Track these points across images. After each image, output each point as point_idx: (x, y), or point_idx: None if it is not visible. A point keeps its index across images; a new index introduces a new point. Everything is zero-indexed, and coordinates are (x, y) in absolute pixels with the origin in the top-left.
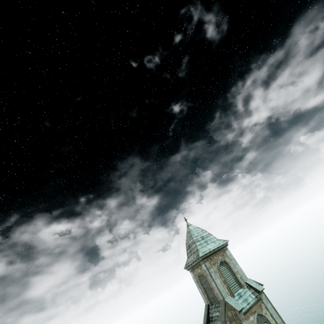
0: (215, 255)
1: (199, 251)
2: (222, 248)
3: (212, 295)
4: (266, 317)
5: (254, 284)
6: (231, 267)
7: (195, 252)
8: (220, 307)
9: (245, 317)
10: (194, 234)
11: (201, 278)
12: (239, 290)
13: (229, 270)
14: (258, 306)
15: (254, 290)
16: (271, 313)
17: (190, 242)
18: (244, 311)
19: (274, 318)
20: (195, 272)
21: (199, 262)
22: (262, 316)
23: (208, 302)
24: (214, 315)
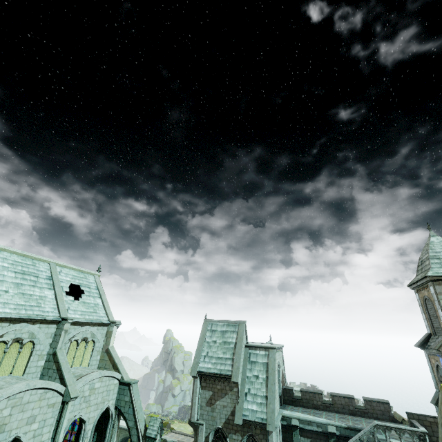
0: None
1: (431, 270)
2: None
3: (437, 325)
4: None
5: None
6: None
7: (426, 270)
8: (440, 337)
9: None
10: (433, 249)
11: (427, 303)
12: None
13: None
14: None
15: None
16: None
17: (423, 257)
18: None
19: None
20: (421, 294)
21: (427, 283)
22: None
23: (431, 331)
24: (432, 344)
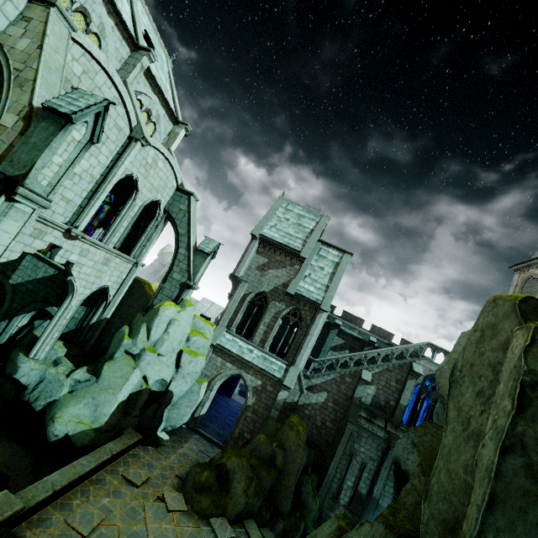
0: None
1: None
2: None
3: None
4: None
5: None
6: None
7: None
8: None
9: None
10: None
11: (529, 282)
12: None
13: None
14: None
15: None
16: None
17: None
18: None
19: None
20: (526, 274)
21: None
22: None
23: None
24: None
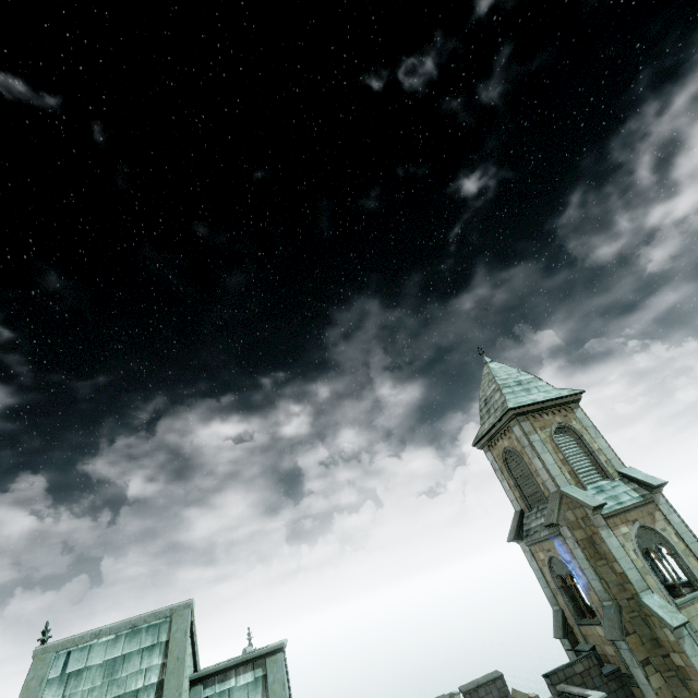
0: (547, 414)
1: (509, 401)
2: (565, 403)
3: (533, 488)
4: (662, 536)
5: (640, 475)
6: (583, 439)
7: (499, 407)
8: (550, 503)
9: (608, 523)
10: (499, 375)
11: (510, 459)
12: (599, 482)
13: (579, 444)
14: (645, 513)
15: (639, 486)
16: (679, 532)
17: (488, 392)
18: (608, 513)
19: (684, 541)
20: (497, 449)
21: (507, 425)
22: (655, 532)
23: (523, 505)
24: (535, 524)
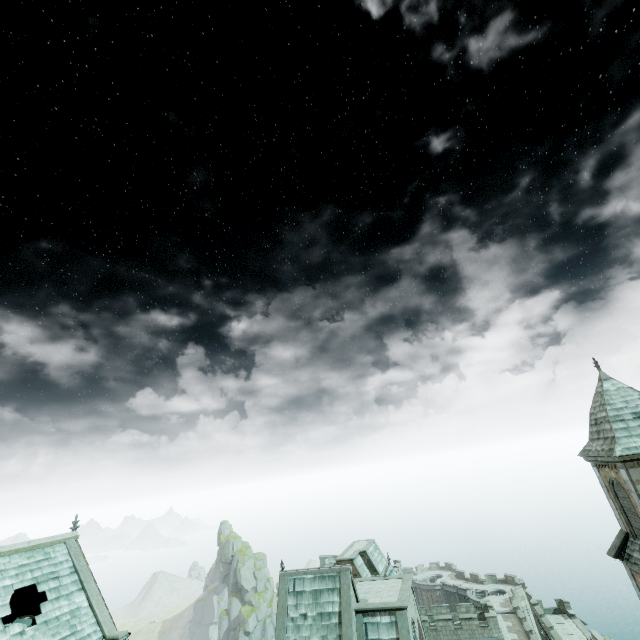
0: None
1: (617, 443)
2: None
3: (639, 525)
4: None
5: None
6: None
7: (608, 440)
8: None
9: None
10: (612, 403)
11: (616, 488)
12: None
13: None
14: None
15: None
16: None
17: (598, 415)
18: None
19: None
20: (603, 472)
21: (614, 463)
22: None
23: (628, 530)
24: (636, 556)
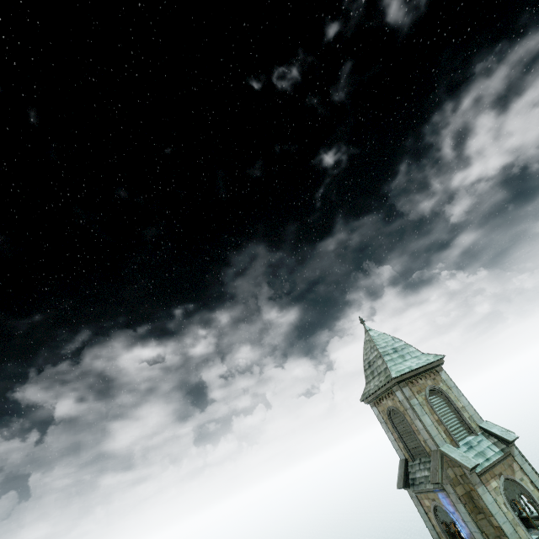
0: (421, 379)
1: (391, 369)
2: (433, 367)
3: (415, 443)
4: (522, 485)
5: (497, 429)
6: (450, 399)
7: (382, 372)
8: (433, 461)
9: (481, 480)
10: (379, 344)
11: (394, 416)
12: (467, 438)
13: (447, 403)
14: (506, 466)
15: (497, 439)
16: (533, 480)
17: (371, 356)
18: (480, 471)
19: (538, 488)
20: (382, 406)
21: (391, 389)
22: (515, 482)
23: (407, 455)
24: (419, 475)
